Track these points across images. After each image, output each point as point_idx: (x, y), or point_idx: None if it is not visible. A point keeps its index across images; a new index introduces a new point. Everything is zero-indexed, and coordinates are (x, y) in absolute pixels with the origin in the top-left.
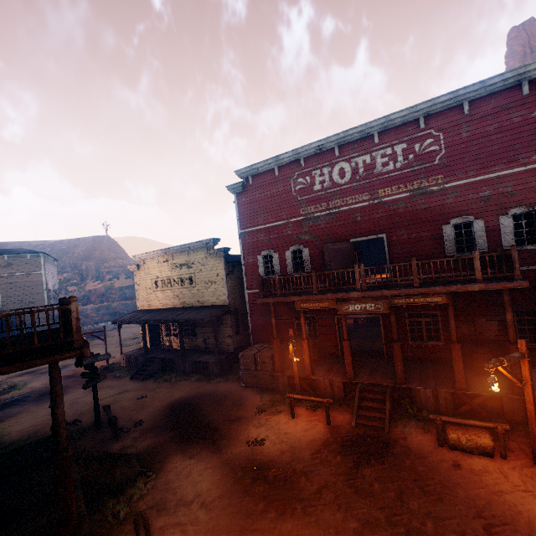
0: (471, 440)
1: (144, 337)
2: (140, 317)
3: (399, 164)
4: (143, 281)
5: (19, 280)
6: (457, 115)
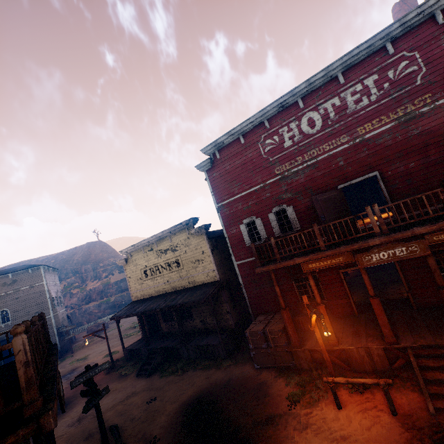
0: None
1: (143, 329)
2: (135, 309)
3: (374, 97)
4: (133, 273)
5: (24, 293)
6: (430, 28)
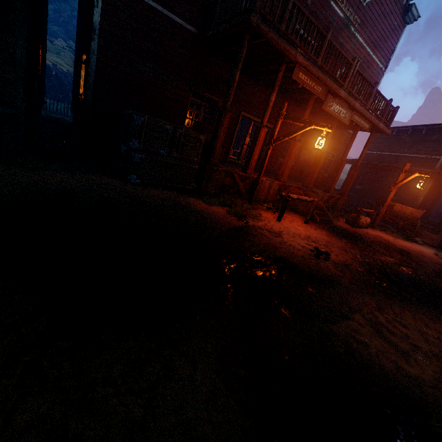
0: (366, 220)
1: None
2: None
3: None
4: None
5: None
6: None
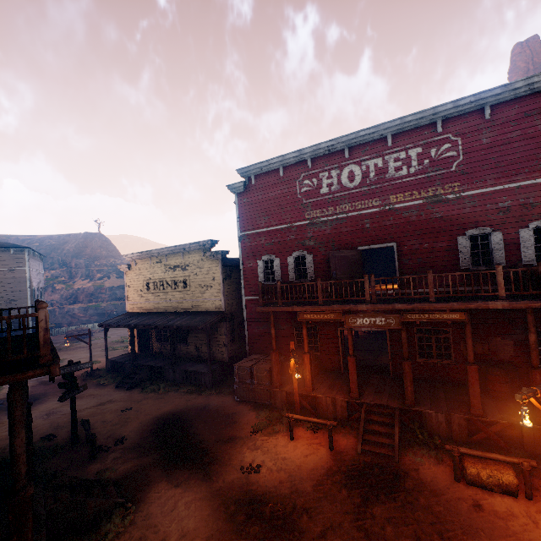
0: (492, 476)
1: (132, 343)
2: (128, 321)
3: (413, 169)
4: (134, 282)
5: (1, 275)
6: (478, 119)
